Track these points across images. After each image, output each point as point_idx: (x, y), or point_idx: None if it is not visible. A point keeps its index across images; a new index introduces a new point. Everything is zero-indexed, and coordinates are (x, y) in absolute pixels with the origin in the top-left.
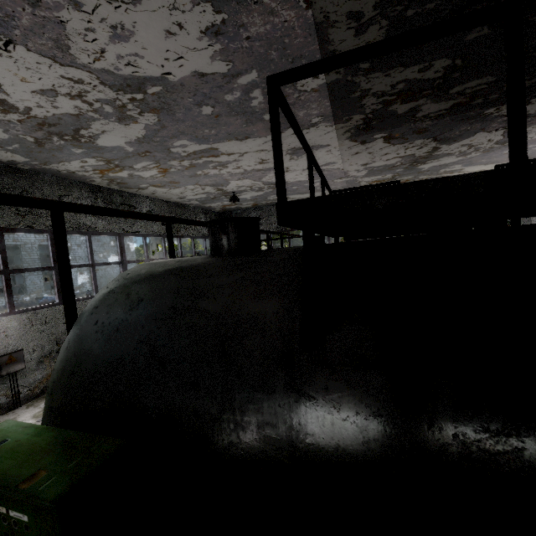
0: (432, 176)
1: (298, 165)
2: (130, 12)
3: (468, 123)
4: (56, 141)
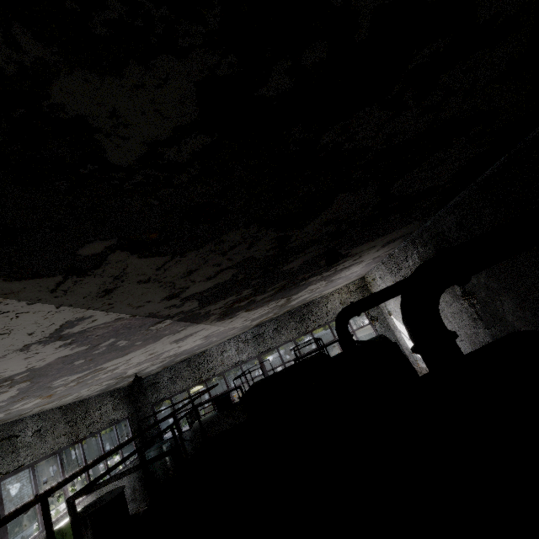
0: (304, 302)
1: (187, 342)
2: None
3: (296, 288)
4: None
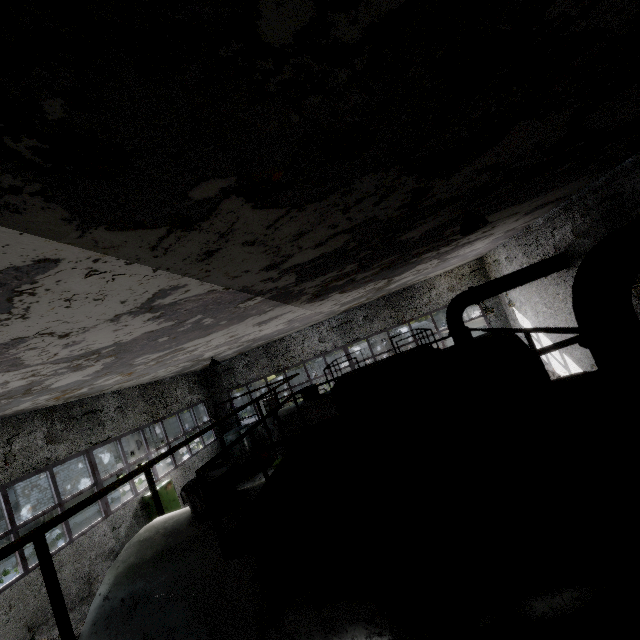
0: (403, 286)
1: (270, 325)
2: (80, 335)
3: (403, 267)
4: (4, 401)
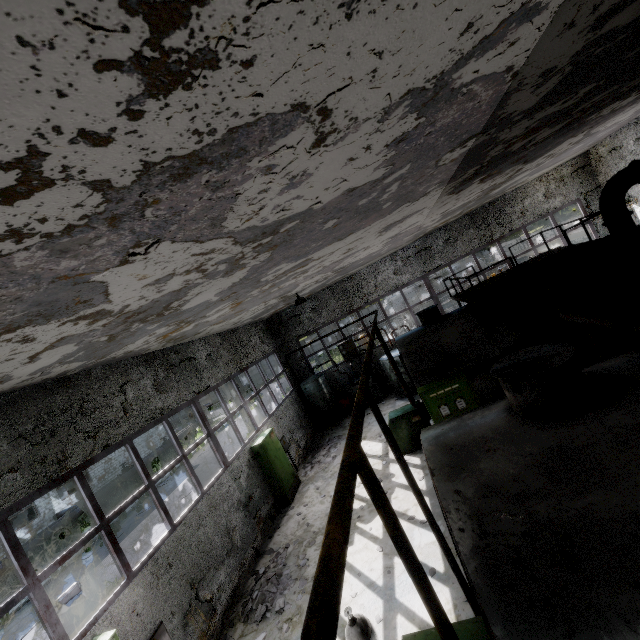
0: (495, 196)
1: (380, 239)
2: (324, 153)
3: (564, 135)
4: (134, 327)
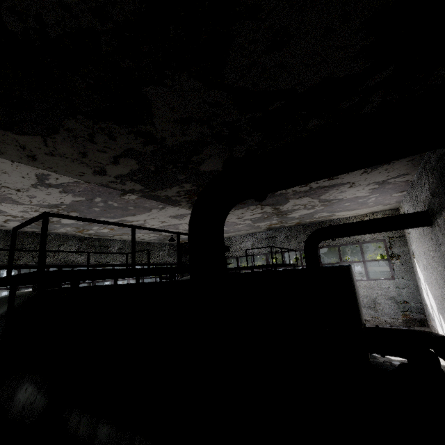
0: (316, 219)
1: None
2: (28, 192)
3: (268, 197)
4: None
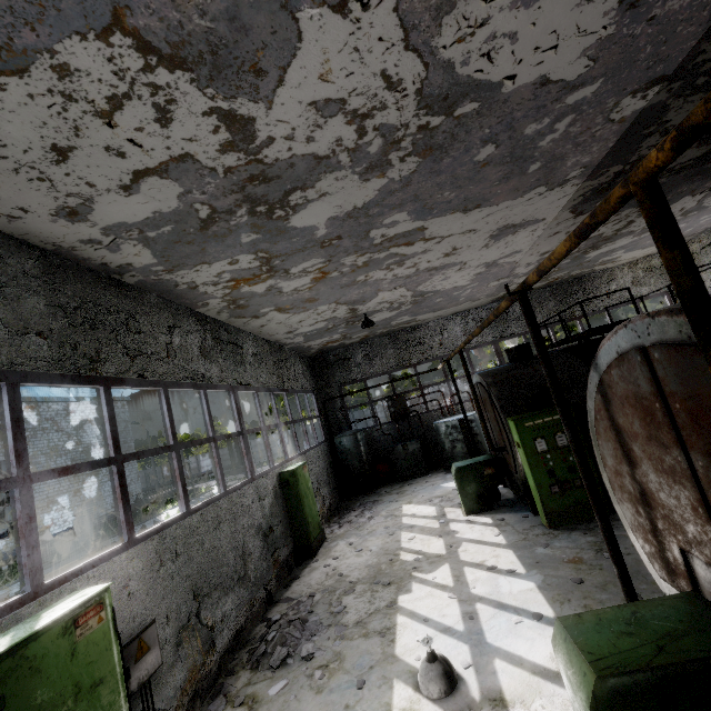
0: (584, 270)
1: (480, 257)
2: None
3: (691, 181)
4: (238, 216)
